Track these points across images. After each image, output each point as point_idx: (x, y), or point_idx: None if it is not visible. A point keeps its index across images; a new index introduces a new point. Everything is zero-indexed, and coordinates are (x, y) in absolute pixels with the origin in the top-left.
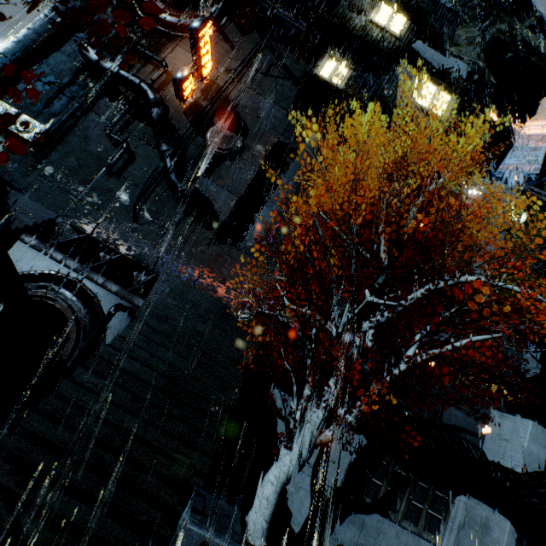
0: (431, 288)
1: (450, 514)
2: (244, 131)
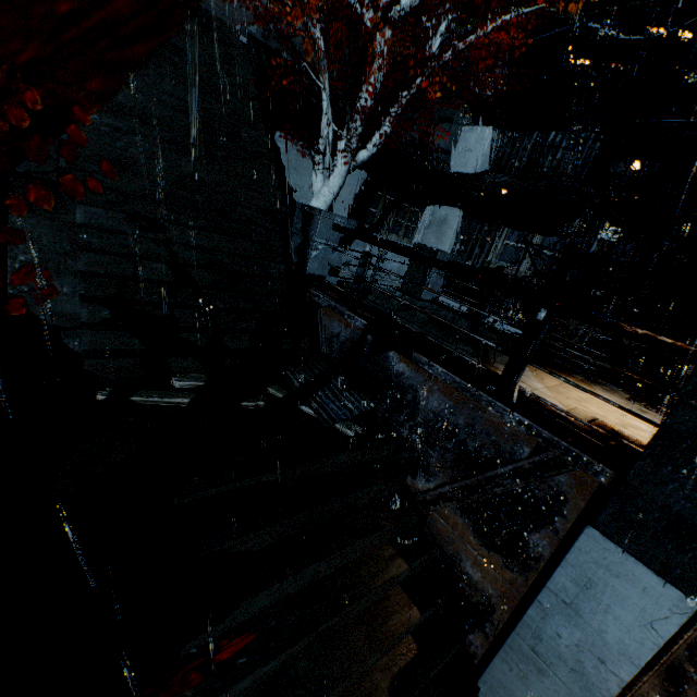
0: None
1: (420, 222)
2: None
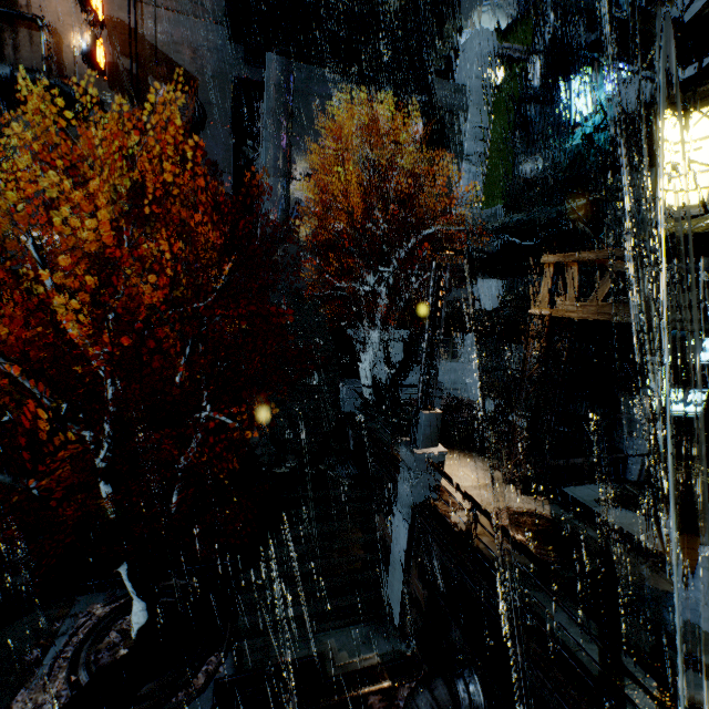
0: (413, 244)
1: (464, 346)
2: (191, 83)
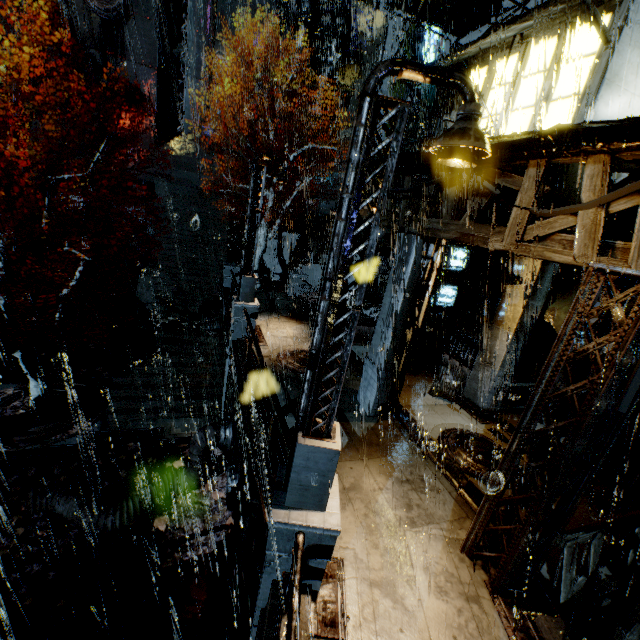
0: (294, 157)
1: None
2: None
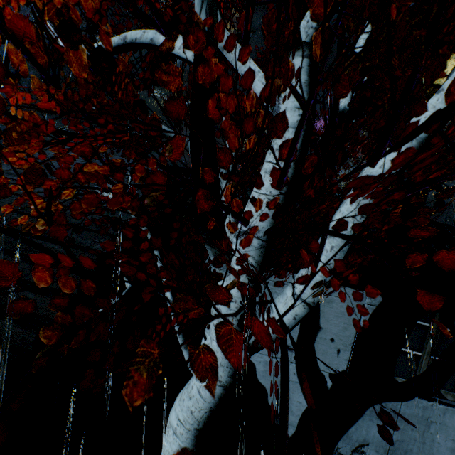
0: None
1: None
2: None
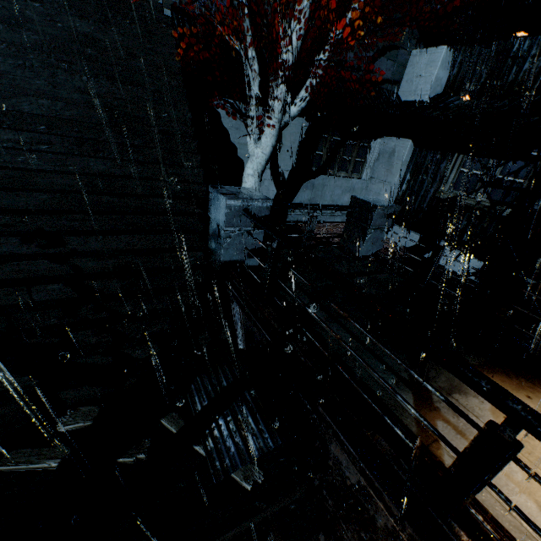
0: None
1: (369, 156)
2: None
